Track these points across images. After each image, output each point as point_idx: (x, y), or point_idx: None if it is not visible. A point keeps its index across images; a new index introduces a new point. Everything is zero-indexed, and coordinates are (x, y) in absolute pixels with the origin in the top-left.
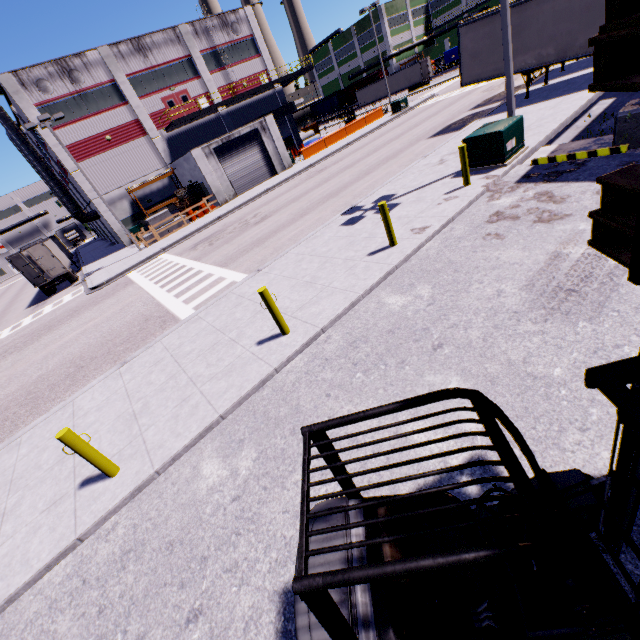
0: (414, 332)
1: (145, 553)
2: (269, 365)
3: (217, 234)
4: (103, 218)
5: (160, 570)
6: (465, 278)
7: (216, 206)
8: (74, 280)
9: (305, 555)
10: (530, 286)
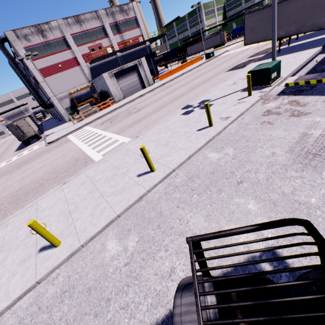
0: (225, 173)
1: (74, 293)
2: (144, 188)
3: (114, 117)
4: (56, 107)
5: (83, 304)
6: (253, 145)
7: (114, 103)
8: (39, 138)
9: None
10: (291, 151)
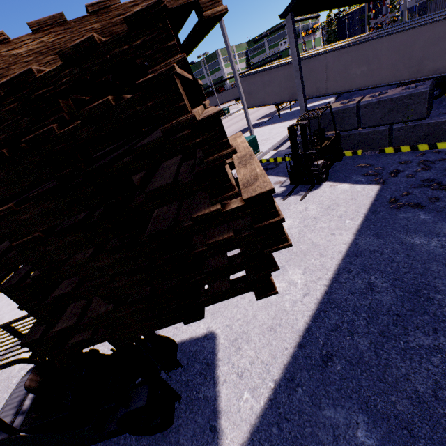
0: None
1: None
2: None
3: None
4: None
5: None
6: None
7: None
8: None
9: None
10: None
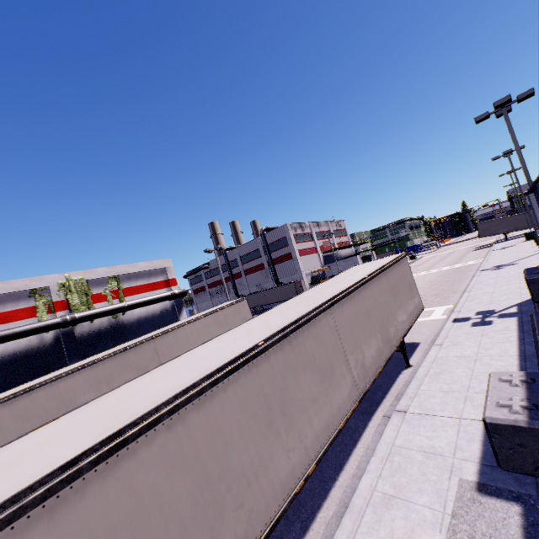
0: None
1: None
2: None
3: None
4: None
5: None
6: None
7: None
8: None
9: None
10: None
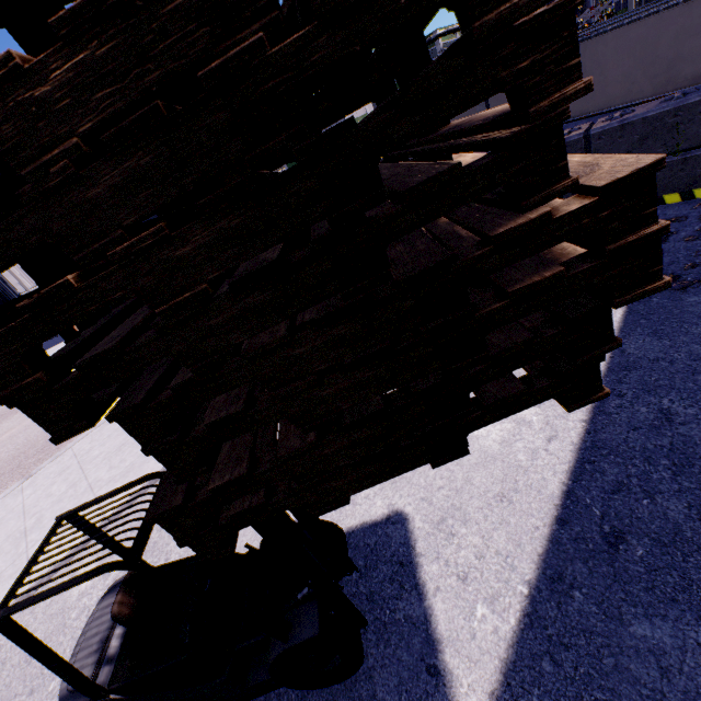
0: None
1: (4, 671)
2: None
3: None
4: None
5: (14, 683)
6: None
7: None
8: None
9: (6, 600)
10: None
